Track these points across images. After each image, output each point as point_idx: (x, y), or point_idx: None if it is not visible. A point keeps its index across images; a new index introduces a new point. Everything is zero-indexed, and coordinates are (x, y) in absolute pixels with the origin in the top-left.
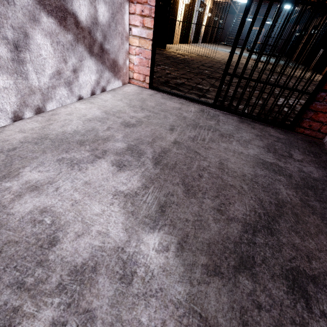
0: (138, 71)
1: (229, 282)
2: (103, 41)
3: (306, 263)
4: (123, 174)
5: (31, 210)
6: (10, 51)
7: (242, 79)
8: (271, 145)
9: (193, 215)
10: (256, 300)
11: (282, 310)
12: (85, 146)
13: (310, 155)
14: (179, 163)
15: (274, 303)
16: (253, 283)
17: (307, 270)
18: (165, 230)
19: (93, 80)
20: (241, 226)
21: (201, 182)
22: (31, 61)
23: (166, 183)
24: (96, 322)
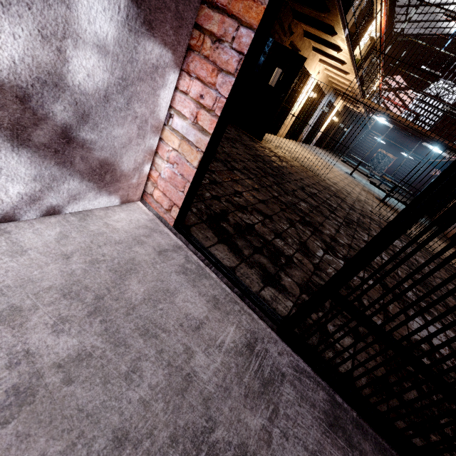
0: (164, 190)
1: None
2: (78, 124)
3: None
4: None
5: None
6: None
7: (355, 241)
8: None
9: None
10: None
11: None
12: None
13: None
14: None
15: None
16: None
17: None
18: None
19: (14, 193)
20: None
21: None
22: None
23: None
24: None
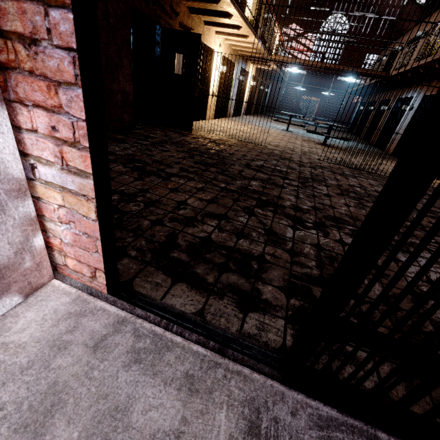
0: (76, 256)
1: None
2: None
3: None
4: None
5: None
6: None
7: (317, 199)
8: None
9: None
10: None
11: None
12: None
13: None
14: None
15: None
16: None
17: None
18: None
19: None
20: None
21: None
22: None
23: None
24: None
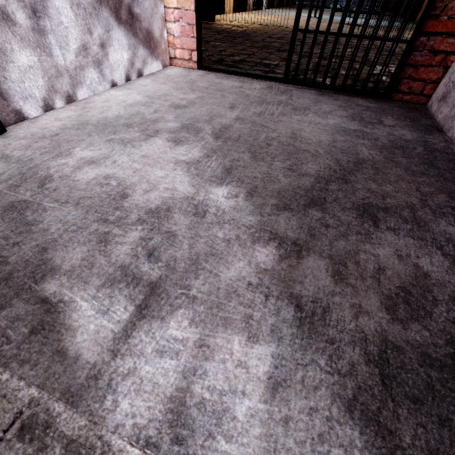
0: (181, 46)
1: (298, 213)
2: (132, 2)
3: (379, 200)
4: (182, 148)
5: (95, 177)
6: (29, 18)
7: (326, 49)
8: (357, 114)
9: (262, 174)
10: (325, 222)
11: (349, 227)
12: (133, 128)
13: (406, 120)
14: (244, 136)
15: (342, 224)
16: (323, 213)
17: (380, 204)
18: (233, 185)
19: (125, 59)
20: (313, 179)
21: (270, 150)
22: (53, 31)
23: (231, 152)
24: (178, 237)
